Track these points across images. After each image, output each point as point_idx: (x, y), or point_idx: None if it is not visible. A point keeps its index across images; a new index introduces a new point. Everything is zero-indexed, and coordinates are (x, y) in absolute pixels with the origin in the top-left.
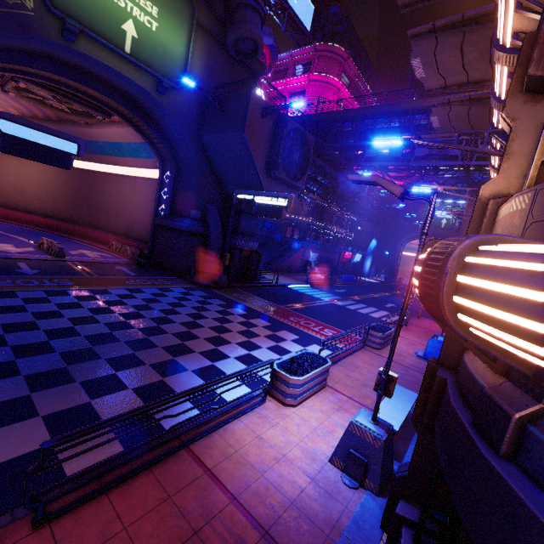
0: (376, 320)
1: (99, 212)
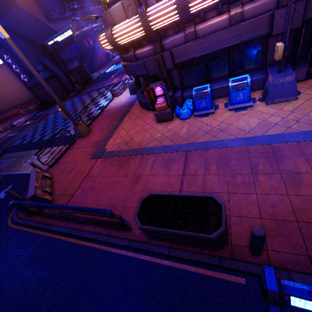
0: None
1: None
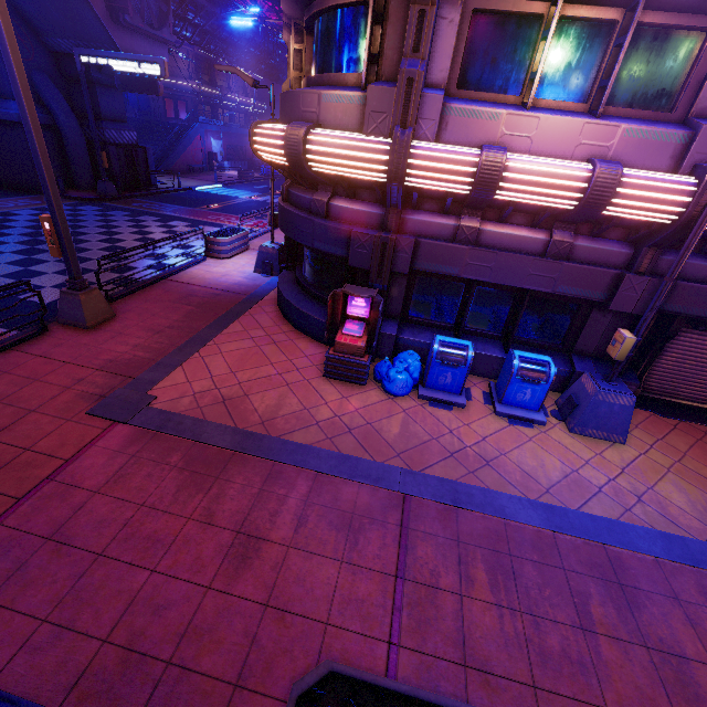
0: None
1: None
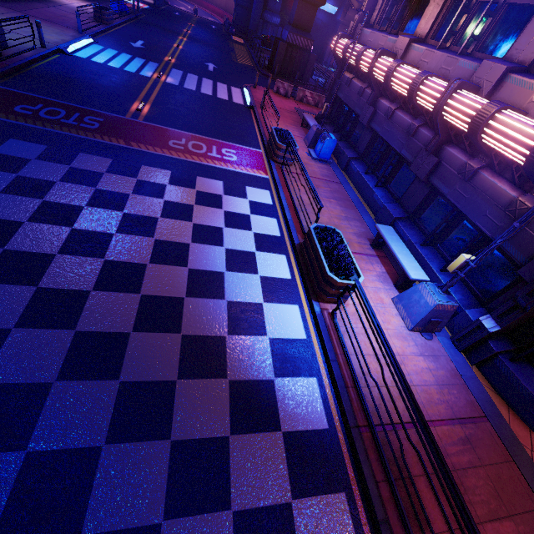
0: (232, 106)
1: None
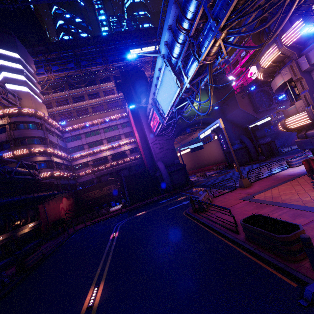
0: None
1: (202, 161)
